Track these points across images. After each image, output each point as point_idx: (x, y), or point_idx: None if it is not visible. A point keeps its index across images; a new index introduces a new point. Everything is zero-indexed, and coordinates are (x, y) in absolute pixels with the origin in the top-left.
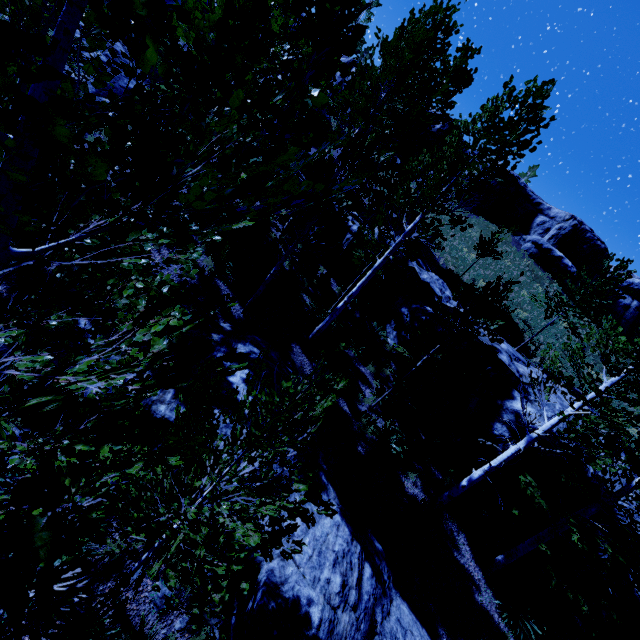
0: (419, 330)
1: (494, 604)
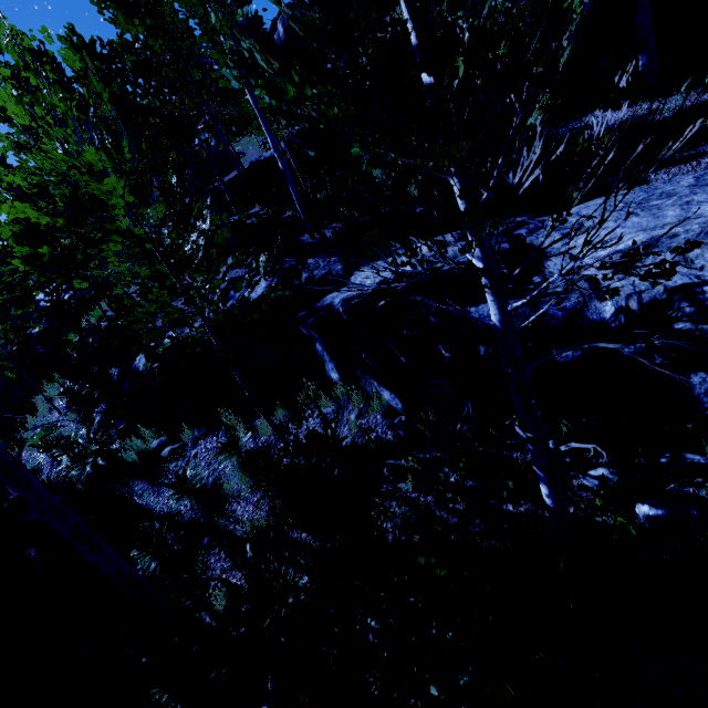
0: None
1: (692, 95)
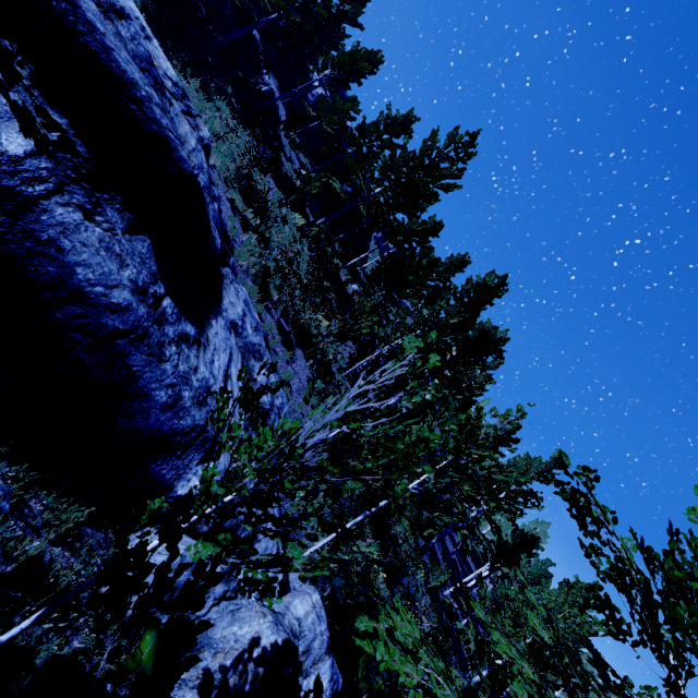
0: None
1: None
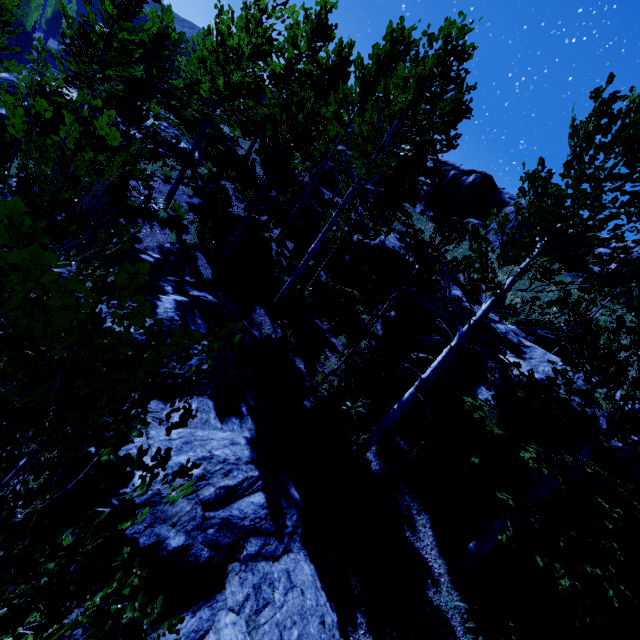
0: (374, 275)
1: (460, 613)
